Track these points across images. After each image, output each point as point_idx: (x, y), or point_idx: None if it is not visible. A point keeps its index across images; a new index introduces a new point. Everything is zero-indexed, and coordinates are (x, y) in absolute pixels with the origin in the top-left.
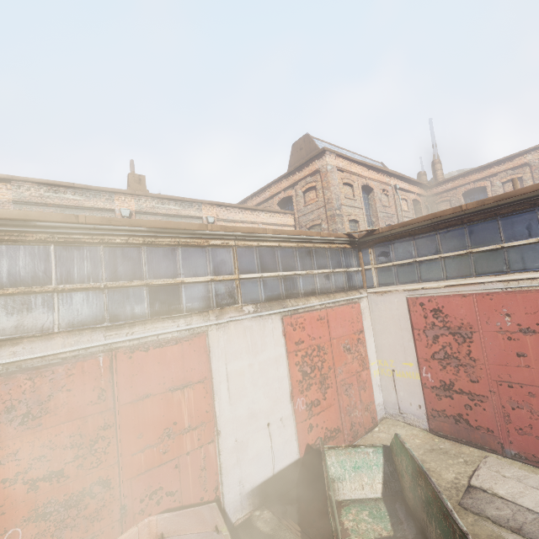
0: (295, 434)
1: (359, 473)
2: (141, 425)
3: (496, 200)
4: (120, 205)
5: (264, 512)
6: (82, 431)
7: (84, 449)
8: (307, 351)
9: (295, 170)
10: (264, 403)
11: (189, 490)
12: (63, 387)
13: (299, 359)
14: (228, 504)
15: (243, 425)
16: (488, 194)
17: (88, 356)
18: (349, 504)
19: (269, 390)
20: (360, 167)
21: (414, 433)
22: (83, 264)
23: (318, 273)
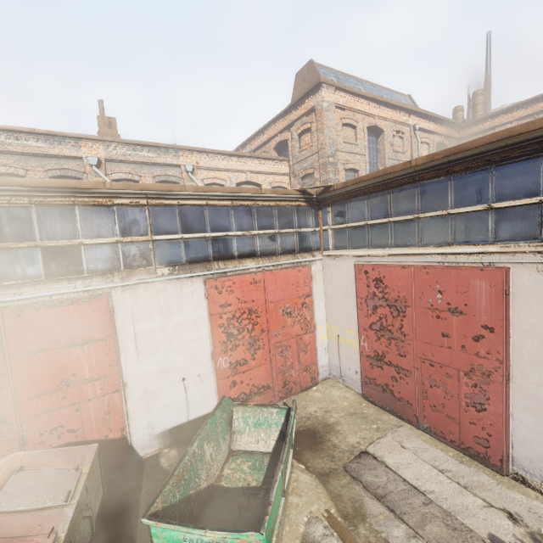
0: (215, 388)
1: (258, 429)
2: (36, 375)
3: (446, 155)
4: (88, 153)
5: (172, 450)
6: None
7: None
8: (235, 314)
9: (291, 108)
10: (179, 361)
11: (92, 429)
12: None
13: (224, 321)
14: (136, 442)
15: (154, 379)
16: None
17: None
18: (240, 454)
19: (185, 349)
20: (368, 103)
21: (347, 396)
22: None
23: (259, 234)
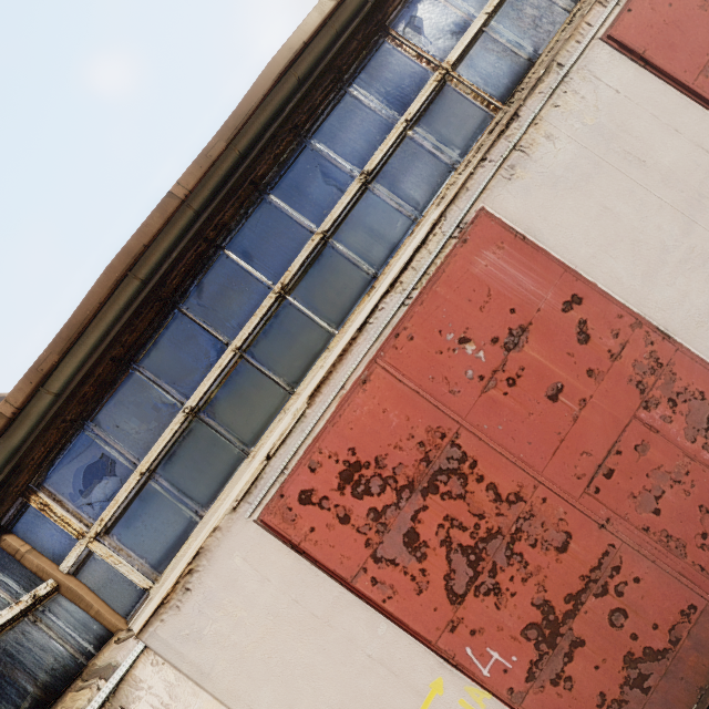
0: None
1: None
2: None
3: (229, 138)
4: None
5: None
6: None
7: None
8: None
9: None
10: None
11: None
12: None
13: None
14: None
15: None
16: None
17: None
18: None
19: None
20: None
21: None
22: None
23: None
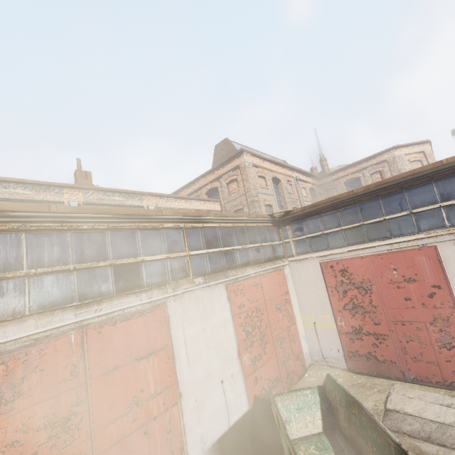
0: (244, 387)
1: (302, 413)
2: (111, 397)
3: (377, 186)
4: (69, 198)
5: None
6: (55, 410)
7: (57, 428)
8: (248, 313)
9: (219, 166)
10: (217, 363)
11: (157, 454)
12: (36, 368)
13: (242, 320)
14: None
15: (201, 385)
16: (362, 183)
17: (60, 335)
18: (297, 442)
19: (220, 350)
20: (269, 163)
21: (337, 373)
22: (53, 249)
23: (251, 247)
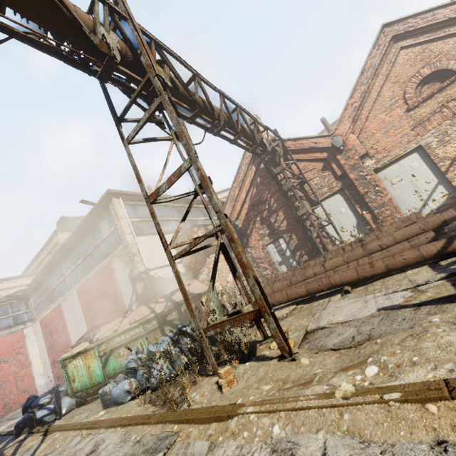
0: None
1: None
2: None
3: (41, 272)
4: None
5: None
6: None
7: None
8: None
9: (48, 243)
10: None
11: None
12: None
13: None
14: None
15: None
16: None
17: None
18: None
19: None
20: None
21: None
22: None
23: None
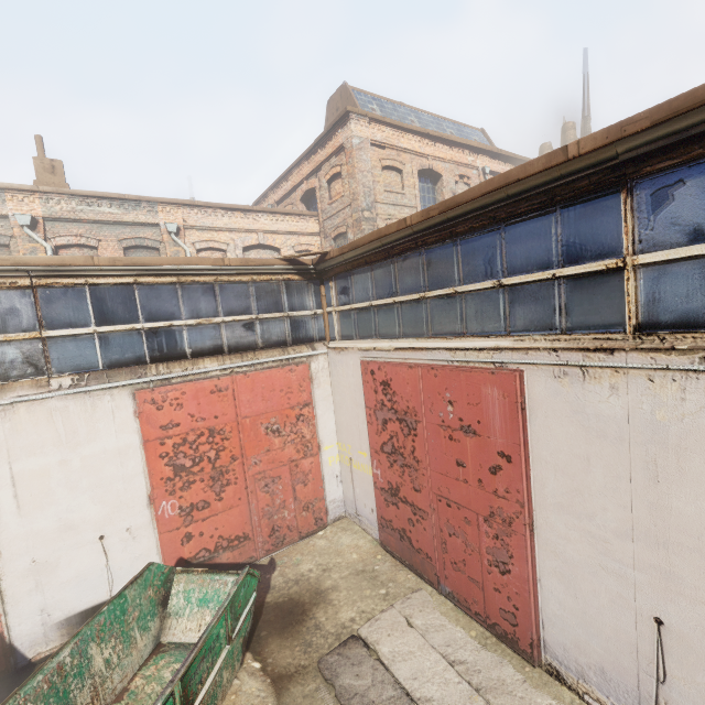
0: (157, 546)
1: (203, 609)
2: None
3: (442, 211)
4: (17, 209)
5: None
6: None
7: None
8: (187, 437)
9: (316, 146)
10: (92, 511)
11: None
12: None
13: (168, 449)
14: (20, 638)
15: (49, 541)
16: None
17: None
18: (170, 649)
19: (103, 493)
20: (417, 139)
21: (360, 544)
22: None
23: (226, 321)
